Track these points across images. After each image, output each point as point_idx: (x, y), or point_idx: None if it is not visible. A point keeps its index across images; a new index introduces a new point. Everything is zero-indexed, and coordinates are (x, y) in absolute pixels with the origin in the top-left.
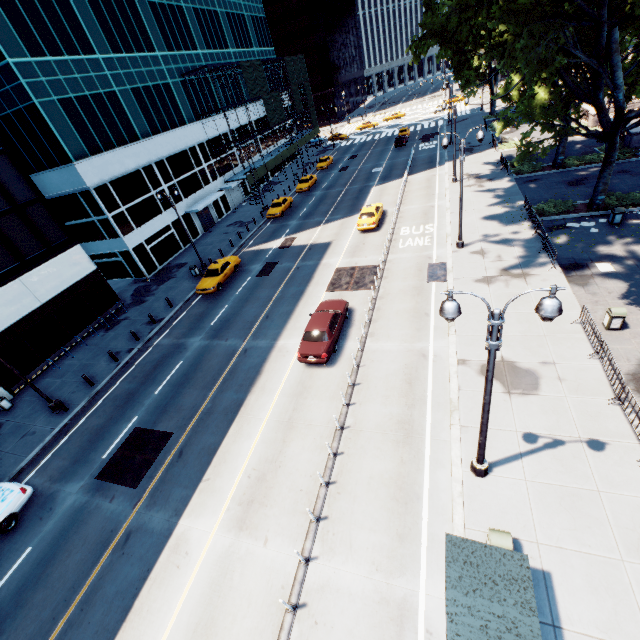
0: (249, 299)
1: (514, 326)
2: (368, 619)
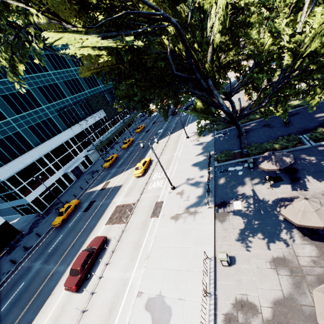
0: (72, 230)
1: (176, 260)
2: None
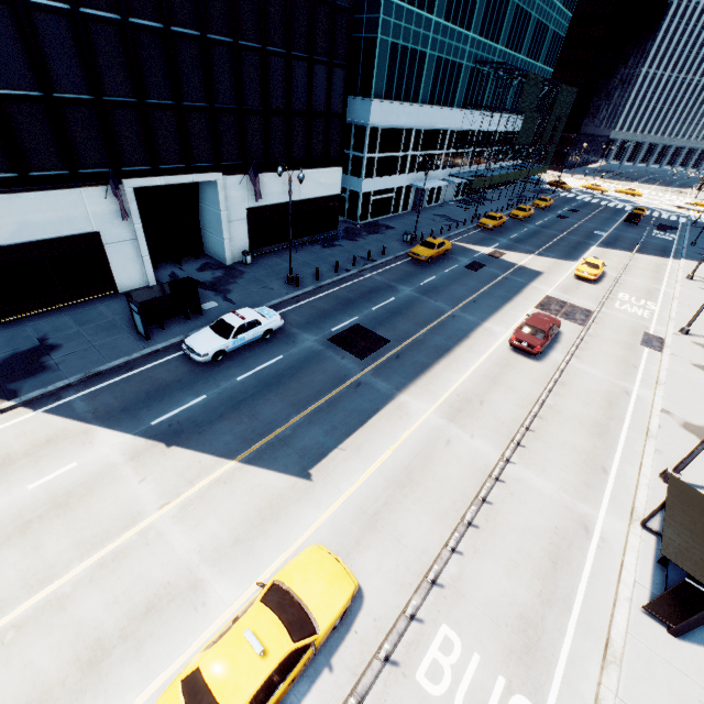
0: (457, 281)
1: None
2: (554, 511)
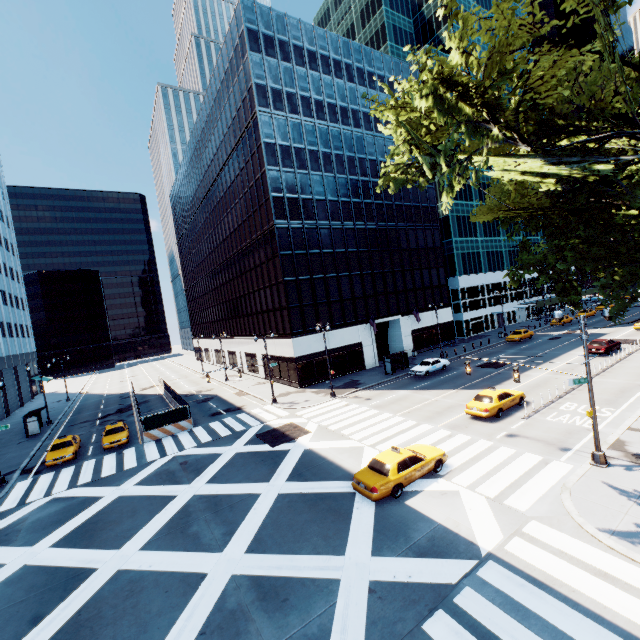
0: (543, 344)
1: None
2: (621, 384)
